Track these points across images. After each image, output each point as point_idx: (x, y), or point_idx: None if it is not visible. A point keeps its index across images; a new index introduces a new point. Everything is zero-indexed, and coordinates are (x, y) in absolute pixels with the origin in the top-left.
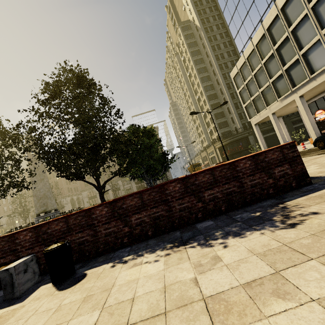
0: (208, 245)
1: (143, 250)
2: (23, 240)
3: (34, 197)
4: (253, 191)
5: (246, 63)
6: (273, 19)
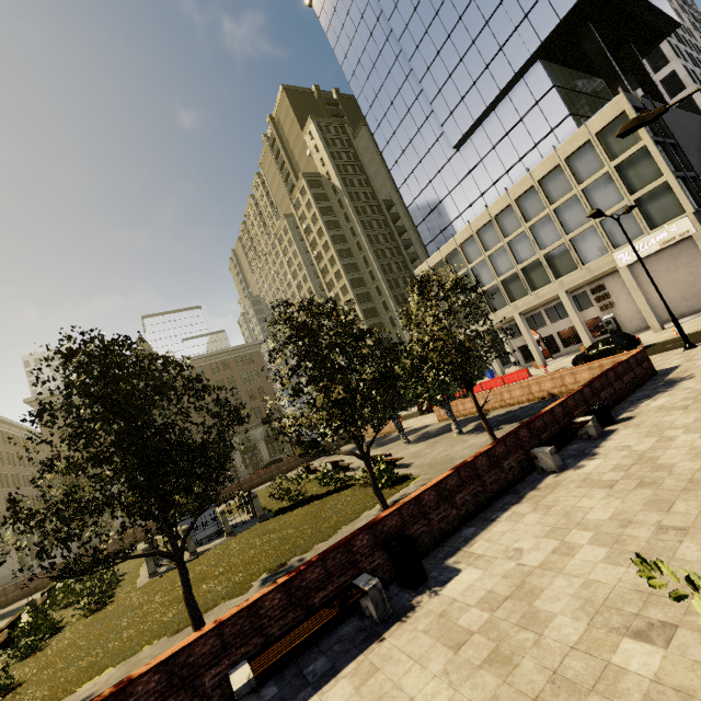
0: (669, 390)
1: (629, 407)
2: (558, 413)
3: None
4: (640, 377)
5: (442, 262)
6: (485, 223)
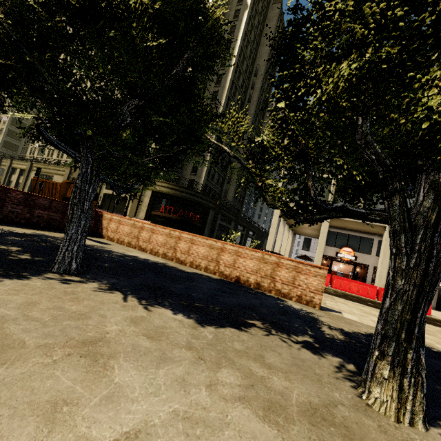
0: None
1: None
2: None
3: None
4: None
5: None
6: None
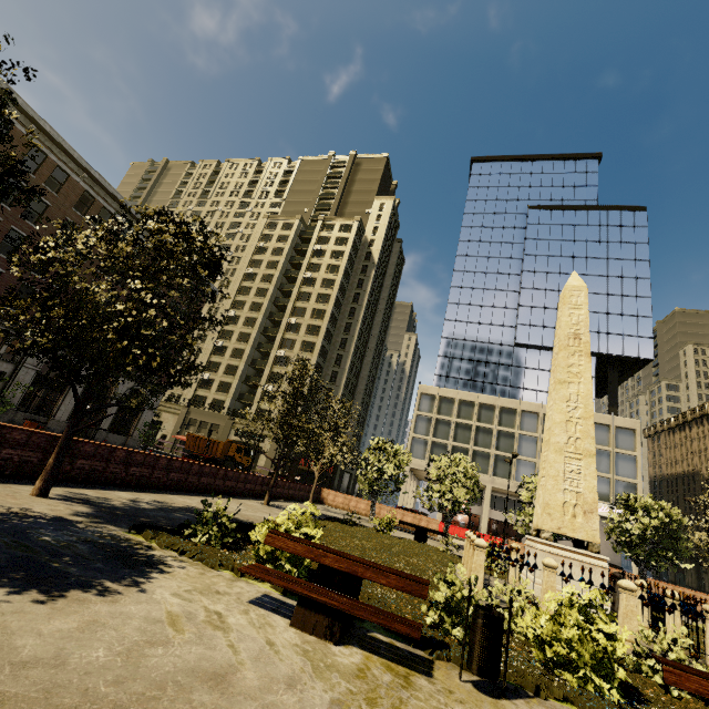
0: None
1: None
2: None
3: (595, 476)
4: None
5: (452, 400)
6: (511, 408)
